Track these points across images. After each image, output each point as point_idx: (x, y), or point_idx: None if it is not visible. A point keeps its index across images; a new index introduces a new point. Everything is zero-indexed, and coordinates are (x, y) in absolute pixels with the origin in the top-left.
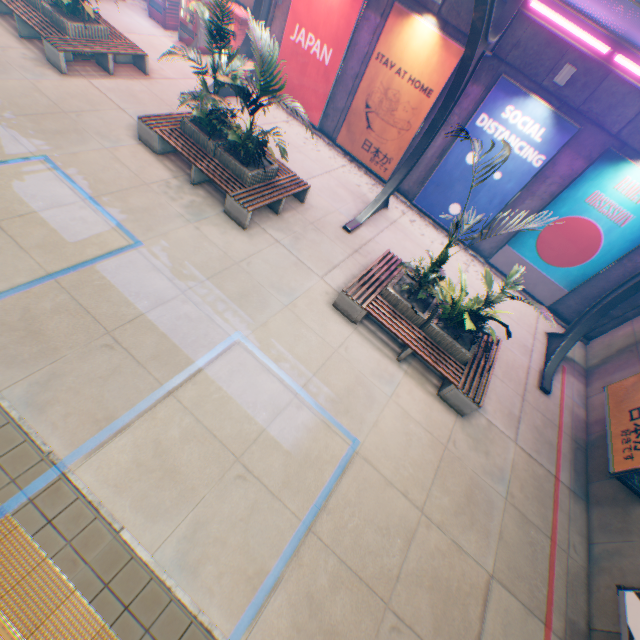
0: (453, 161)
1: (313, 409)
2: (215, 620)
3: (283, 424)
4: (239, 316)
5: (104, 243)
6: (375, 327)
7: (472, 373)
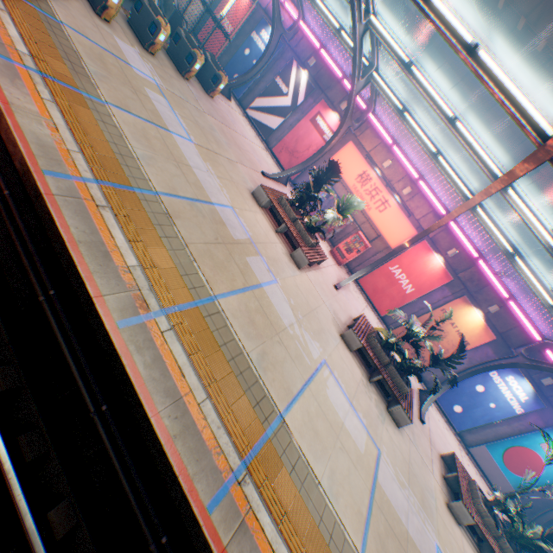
0: (467, 383)
1: None
2: None
3: None
4: (429, 524)
5: (370, 452)
6: (463, 525)
7: None
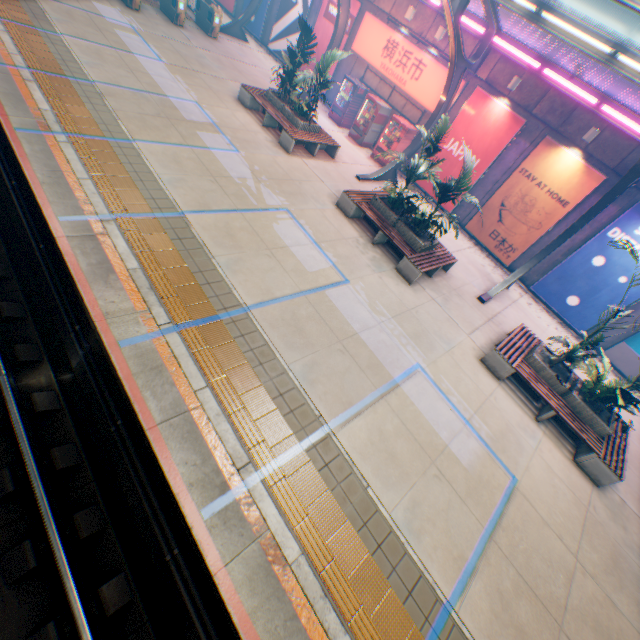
0: (578, 260)
1: (478, 440)
2: (436, 580)
3: (458, 445)
4: (416, 351)
5: (327, 276)
6: (513, 386)
7: (609, 447)
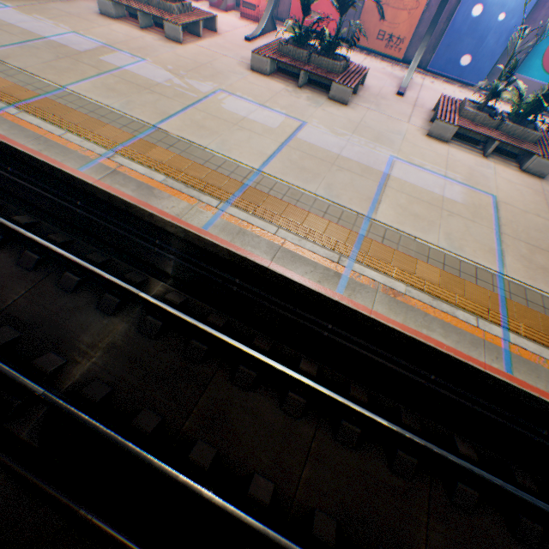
0: (460, 20)
1: (458, 185)
2: (486, 266)
3: (449, 193)
4: (383, 149)
5: (289, 126)
6: (458, 143)
7: (542, 148)
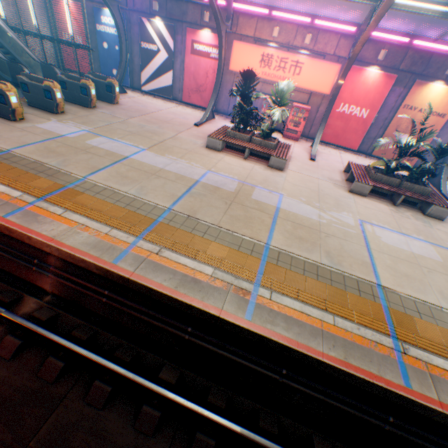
0: None
1: None
2: None
3: None
4: None
5: (445, 255)
6: None
7: None
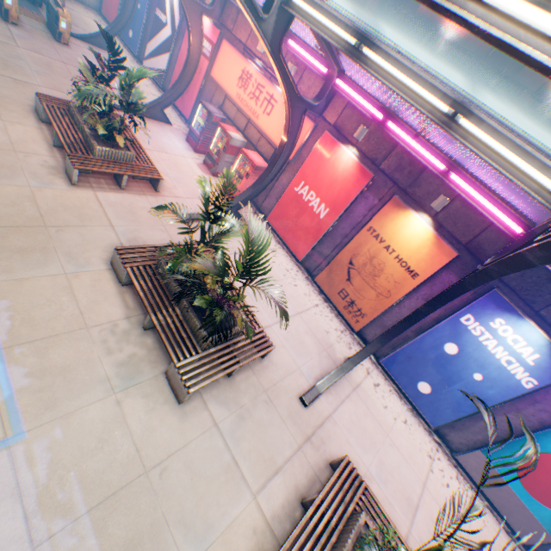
0: (430, 342)
1: None
2: None
3: None
4: None
5: None
6: None
7: None
